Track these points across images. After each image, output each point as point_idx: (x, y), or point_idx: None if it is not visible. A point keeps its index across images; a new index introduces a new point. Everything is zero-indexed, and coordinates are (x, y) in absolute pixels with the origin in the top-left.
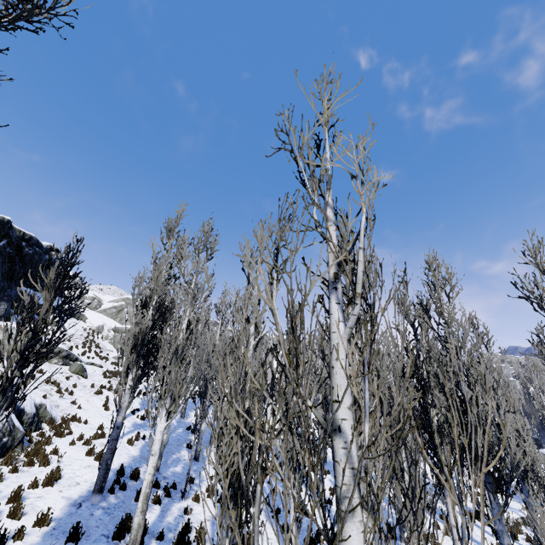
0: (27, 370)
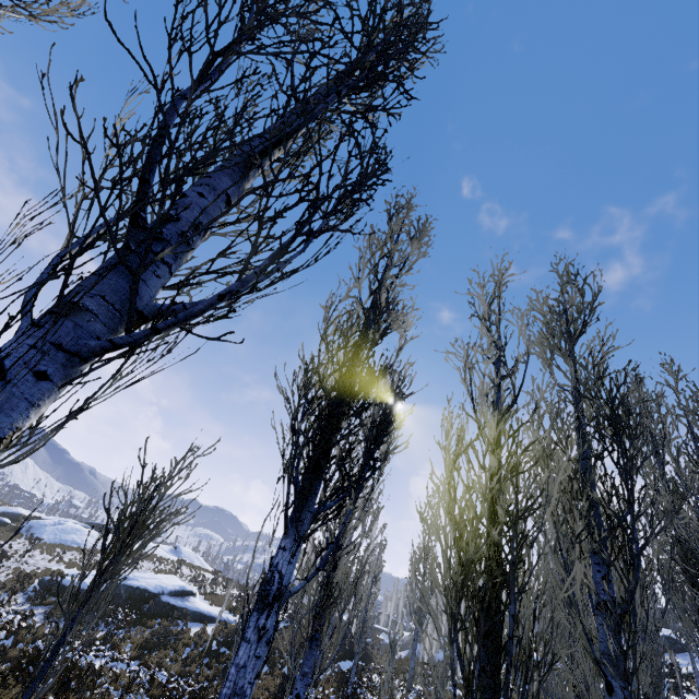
0: None
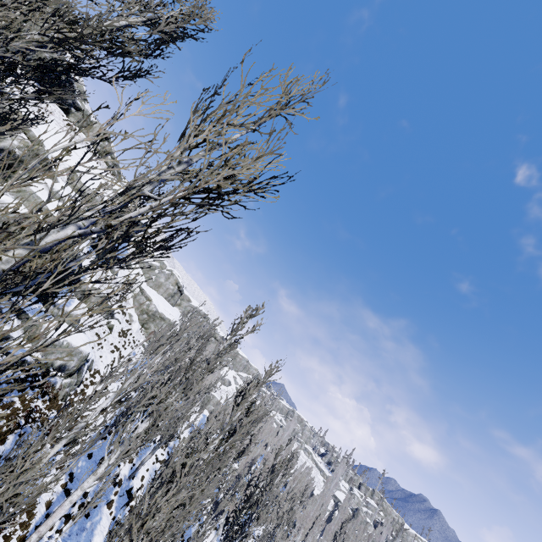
0: (92, 319)
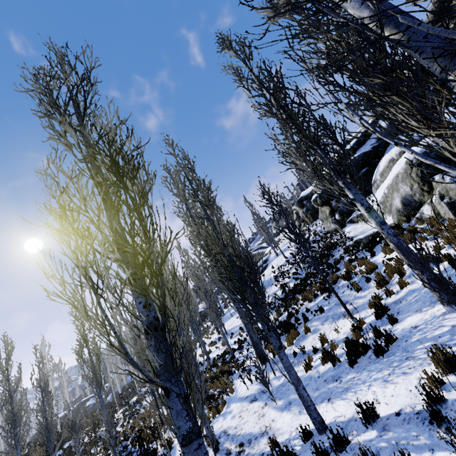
0: None
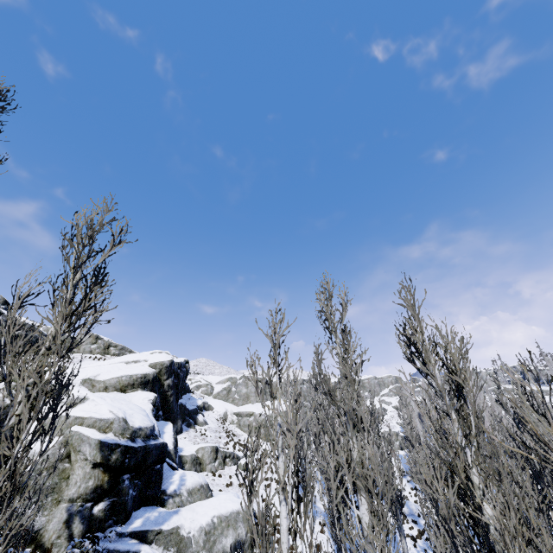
0: (223, 477)
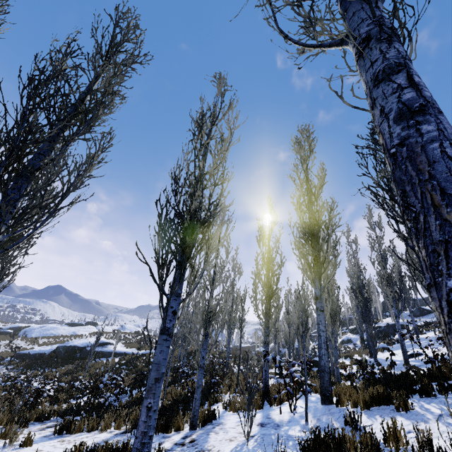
0: None
